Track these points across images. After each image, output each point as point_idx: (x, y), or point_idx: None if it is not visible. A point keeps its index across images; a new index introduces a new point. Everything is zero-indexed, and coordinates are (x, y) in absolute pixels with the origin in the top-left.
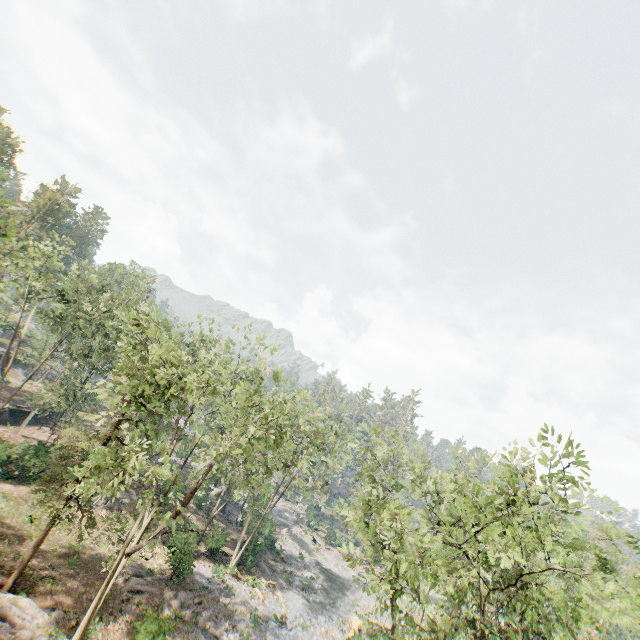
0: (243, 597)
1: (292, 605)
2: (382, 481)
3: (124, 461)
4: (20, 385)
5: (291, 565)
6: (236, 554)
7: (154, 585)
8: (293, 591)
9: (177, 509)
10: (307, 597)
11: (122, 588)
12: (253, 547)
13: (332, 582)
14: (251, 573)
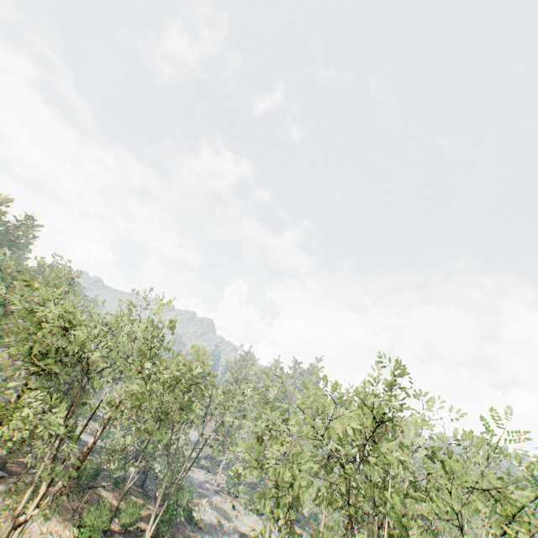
0: None
1: None
2: None
3: None
4: None
5: (209, 533)
6: (151, 526)
7: None
8: None
9: (75, 467)
10: None
11: None
12: (169, 517)
13: None
14: None
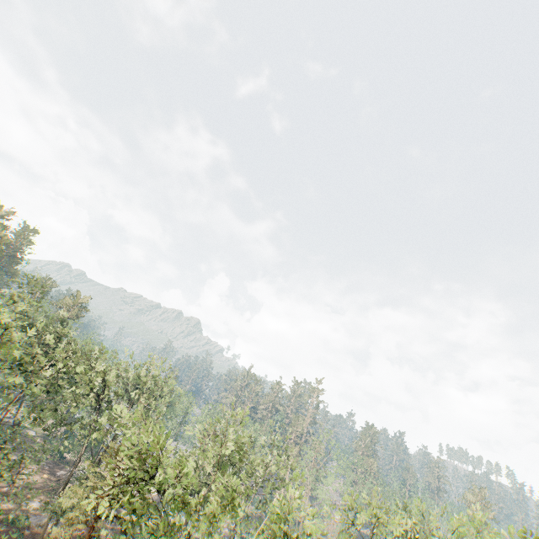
0: None
1: None
2: None
3: None
4: None
5: None
6: None
7: None
8: None
9: None
10: None
11: None
12: None
13: None
14: None
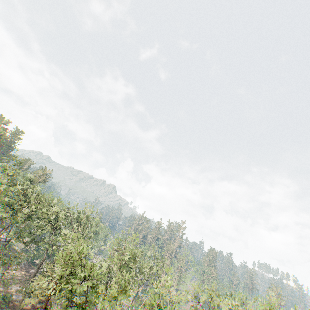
0: None
1: None
2: None
3: None
4: None
5: None
6: None
7: None
8: None
9: None
10: None
11: None
12: None
13: None
14: None
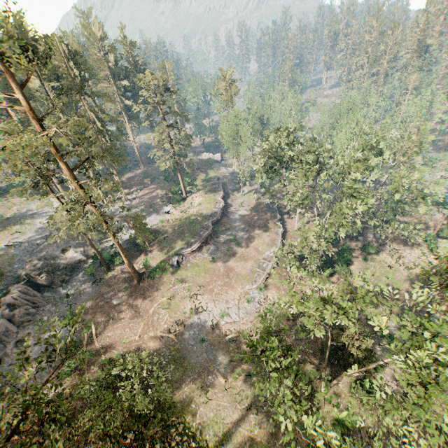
0: None
1: None
2: None
3: None
4: (248, 202)
5: None
6: None
7: None
8: None
9: None
10: None
11: None
12: None
13: None
14: None
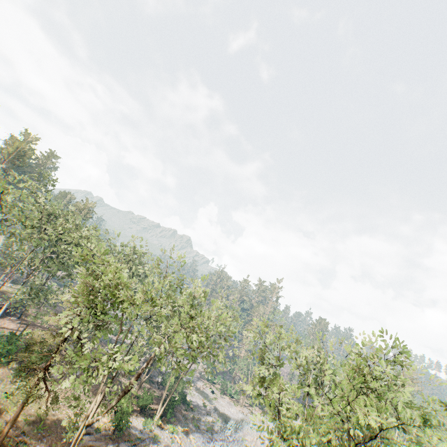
0: (166, 442)
1: (201, 444)
2: (269, 358)
3: (81, 351)
4: None
5: (198, 412)
6: (160, 409)
7: (101, 439)
8: (201, 433)
9: (125, 390)
10: (211, 437)
11: (78, 444)
12: (172, 402)
13: (227, 423)
14: (170, 422)
